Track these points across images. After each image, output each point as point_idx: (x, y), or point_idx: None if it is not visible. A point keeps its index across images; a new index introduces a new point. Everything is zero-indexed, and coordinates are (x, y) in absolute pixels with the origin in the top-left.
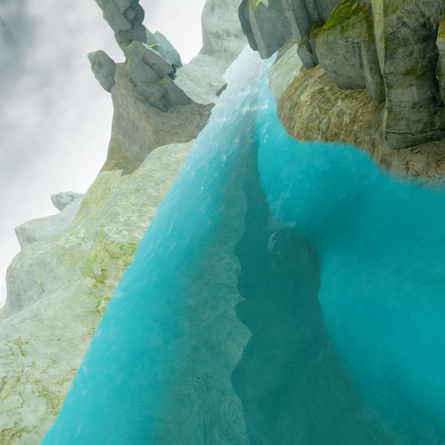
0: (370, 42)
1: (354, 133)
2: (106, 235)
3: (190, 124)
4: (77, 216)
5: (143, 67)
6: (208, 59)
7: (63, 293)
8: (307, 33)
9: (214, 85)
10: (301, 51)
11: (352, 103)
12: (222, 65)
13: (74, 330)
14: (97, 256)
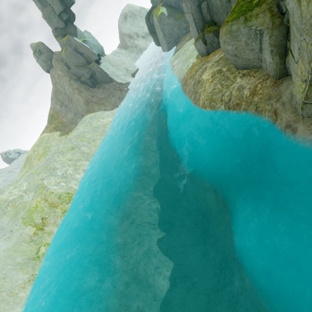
0: (273, 28)
1: (255, 104)
2: (46, 187)
3: (113, 97)
4: (22, 170)
5: (75, 55)
6: (124, 52)
7: (4, 243)
8: (202, 31)
9: (129, 69)
10: (198, 44)
11: (251, 80)
12: (134, 56)
13: (14, 279)
14: (38, 206)
